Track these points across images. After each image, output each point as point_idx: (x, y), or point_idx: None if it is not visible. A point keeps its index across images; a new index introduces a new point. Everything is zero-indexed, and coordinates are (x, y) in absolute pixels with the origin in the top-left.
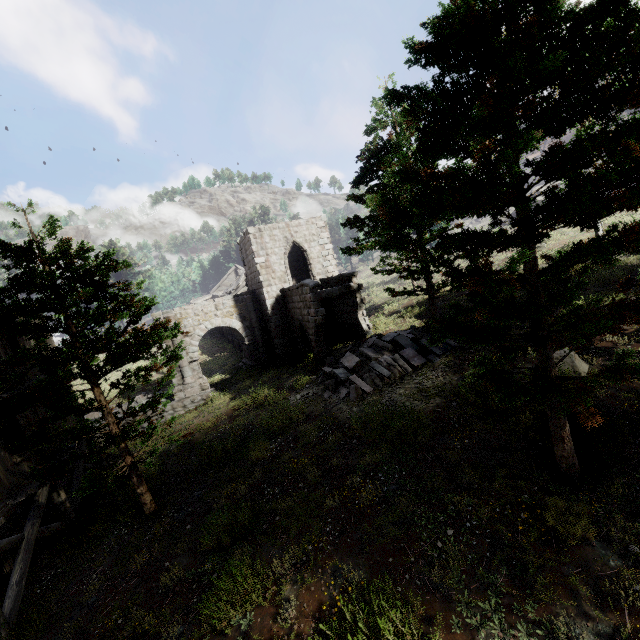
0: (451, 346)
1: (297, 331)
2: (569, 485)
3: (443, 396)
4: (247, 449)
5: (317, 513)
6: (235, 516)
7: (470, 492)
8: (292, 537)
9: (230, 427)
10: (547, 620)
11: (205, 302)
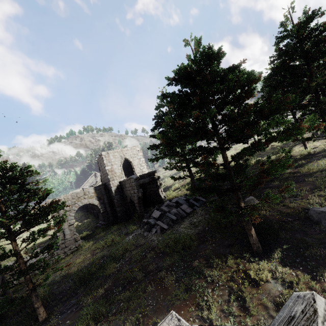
0: (203, 201)
1: (128, 202)
2: (258, 257)
3: (202, 225)
4: (103, 270)
5: (143, 296)
6: (97, 308)
7: (217, 269)
8: (130, 312)
9: (92, 260)
10: (256, 324)
11: (78, 191)
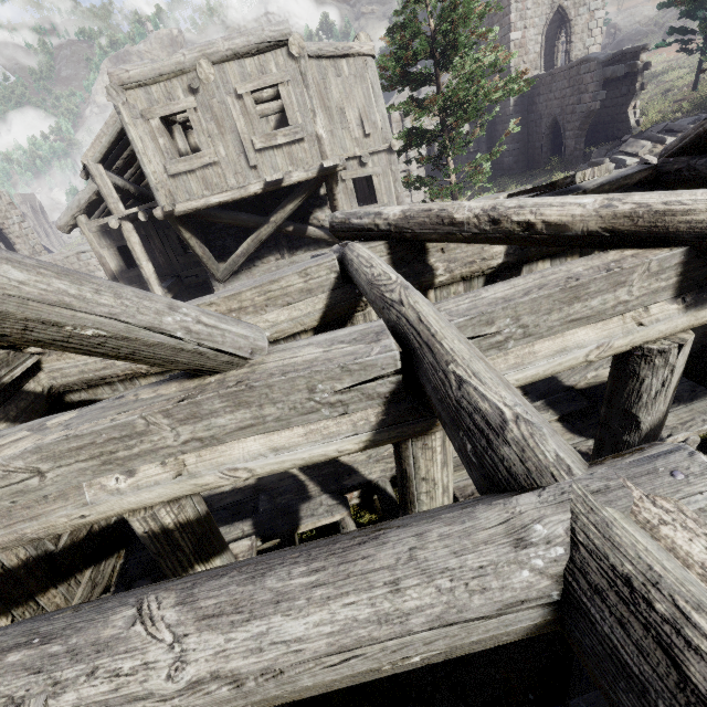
0: None
1: (542, 132)
2: None
3: None
4: None
5: None
6: None
7: None
8: None
9: None
10: None
11: None
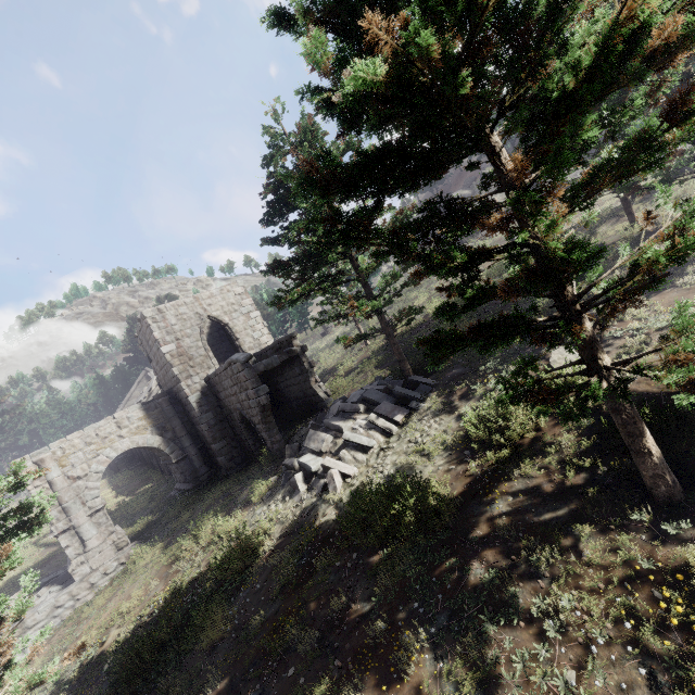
0: (430, 385)
1: (239, 425)
2: (684, 516)
3: (448, 447)
4: (194, 629)
5: None
6: None
7: (561, 582)
8: None
9: (165, 597)
10: None
11: (100, 423)
